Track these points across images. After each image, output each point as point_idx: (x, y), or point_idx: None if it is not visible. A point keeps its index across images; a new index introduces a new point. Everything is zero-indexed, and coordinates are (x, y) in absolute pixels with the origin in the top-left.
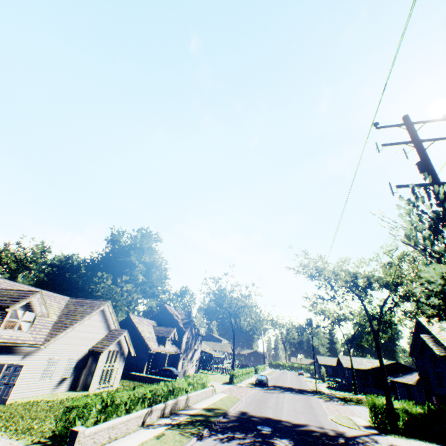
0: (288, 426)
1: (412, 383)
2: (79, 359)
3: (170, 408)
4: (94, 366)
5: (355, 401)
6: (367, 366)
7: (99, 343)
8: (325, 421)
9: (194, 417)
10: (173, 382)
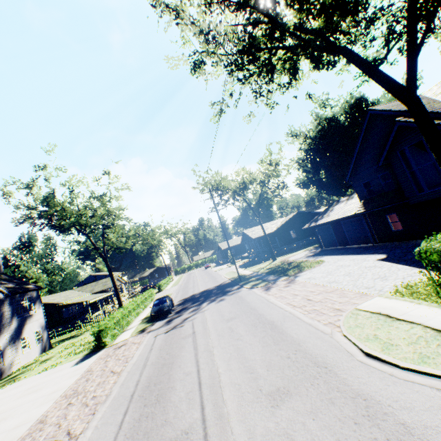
0: None
1: (359, 212)
2: None
3: None
4: None
5: (288, 267)
6: (273, 228)
7: None
8: (402, 400)
9: None
10: None
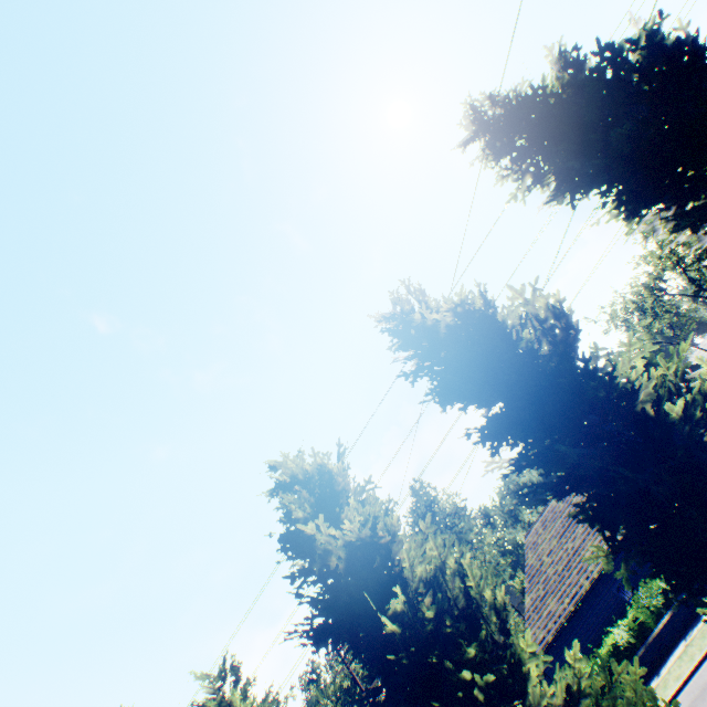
0: None
1: None
2: None
3: None
4: None
5: None
6: None
7: None
8: None
9: None
10: None
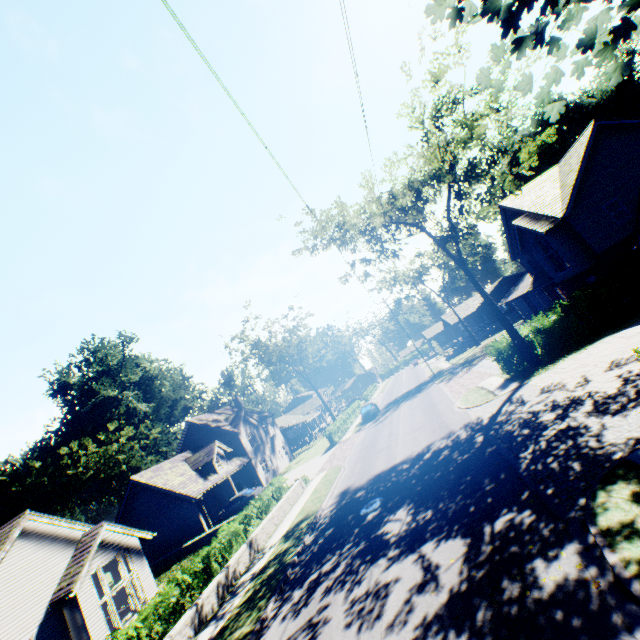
0: (405, 473)
1: (529, 290)
2: (37, 635)
3: (215, 596)
4: (79, 616)
5: (480, 354)
6: (475, 306)
7: (63, 581)
8: (452, 418)
9: (259, 578)
10: (205, 550)
